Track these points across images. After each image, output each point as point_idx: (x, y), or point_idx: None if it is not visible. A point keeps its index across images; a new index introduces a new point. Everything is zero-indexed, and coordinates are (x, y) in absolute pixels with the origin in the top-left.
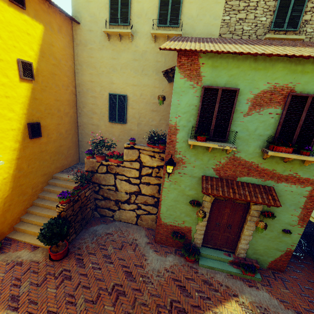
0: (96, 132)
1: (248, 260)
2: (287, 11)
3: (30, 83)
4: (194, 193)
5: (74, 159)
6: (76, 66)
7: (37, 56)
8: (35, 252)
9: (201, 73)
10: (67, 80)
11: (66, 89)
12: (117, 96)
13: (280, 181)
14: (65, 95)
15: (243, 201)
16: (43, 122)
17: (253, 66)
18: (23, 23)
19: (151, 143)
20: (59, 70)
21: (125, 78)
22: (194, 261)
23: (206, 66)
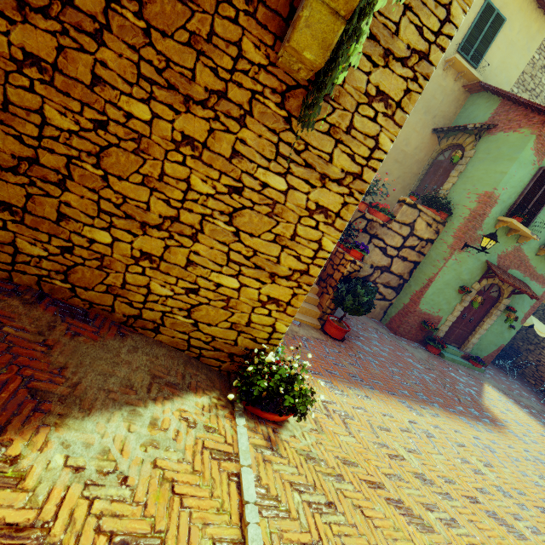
0: None
1: (471, 355)
2: None
3: None
4: (468, 278)
5: None
6: None
7: None
8: (305, 328)
9: None
10: None
11: None
12: None
13: (533, 279)
14: None
15: (495, 295)
16: None
17: None
18: None
19: (436, 208)
20: None
21: None
22: (437, 355)
23: None
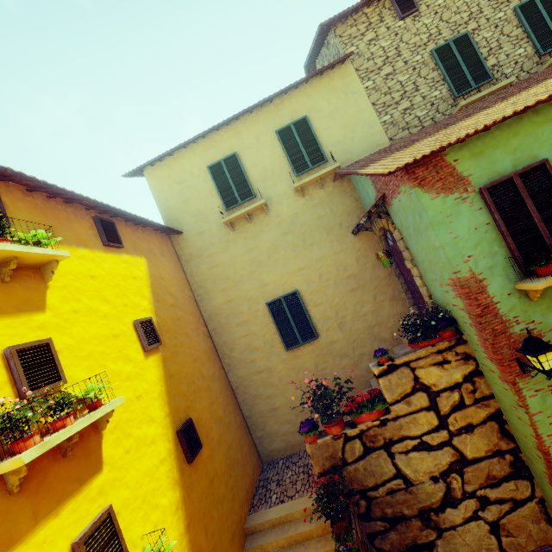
0: (271, 382)
1: None
2: (461, 70)
3: (157, 353)
4: None
5: (254, 464)
6: (196, 292)
7: (151, 304)
8: None
9: (462, 174)
10: (193, 319)
11: (197, 334)
12: (281, 301)
13: None
14: (199, 345)
15: None
16: (193, 415)
17: (540, 121)
18: (125, 267)
19: (423, 338)
20: (180, 310)
21: (282, 267)
22: None
23: (463, 161)
